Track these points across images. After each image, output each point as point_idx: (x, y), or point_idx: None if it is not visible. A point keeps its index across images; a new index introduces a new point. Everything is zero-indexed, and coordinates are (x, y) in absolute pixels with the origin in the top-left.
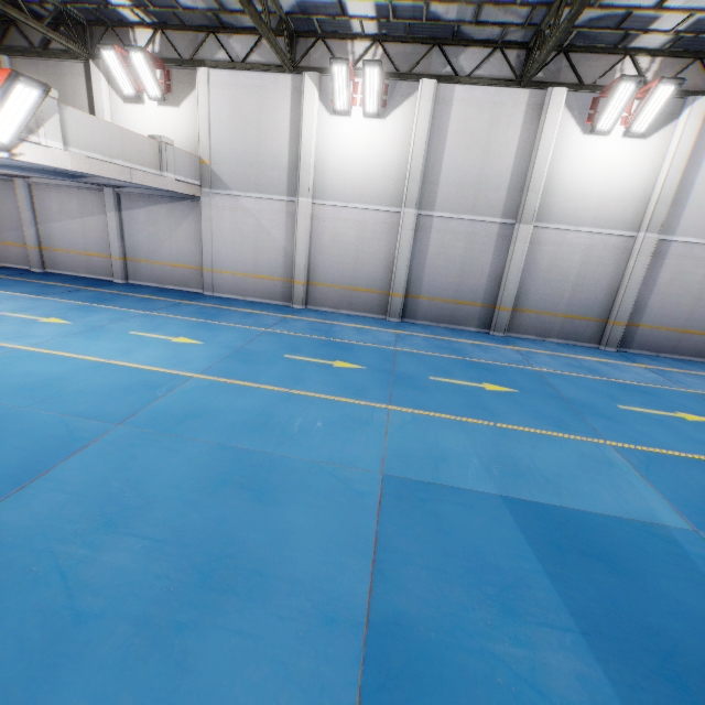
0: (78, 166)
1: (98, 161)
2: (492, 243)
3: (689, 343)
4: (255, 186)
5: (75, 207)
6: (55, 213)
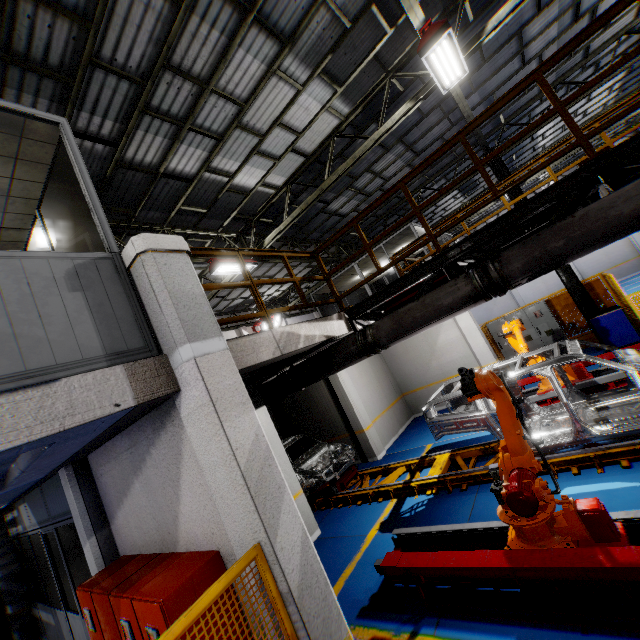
0: None
1: None
2: None
3: None
4: None
5: None
6: None
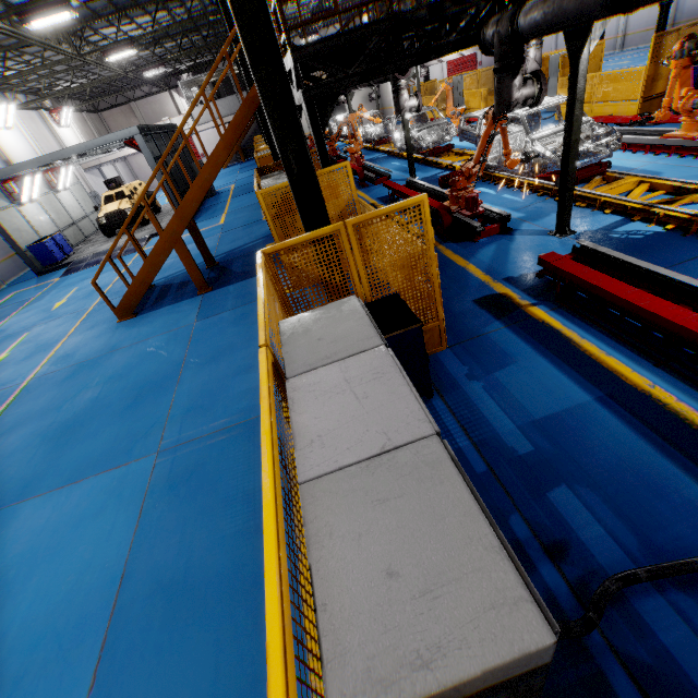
0: None
1: None
2: None
3: None
4: None
5: None
6: None
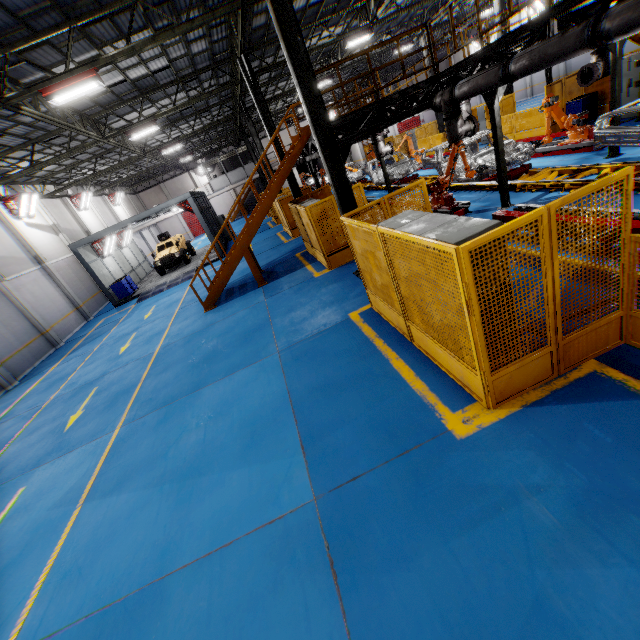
0: None
1: None
2: None
3: None
4: None
5: None
6: None
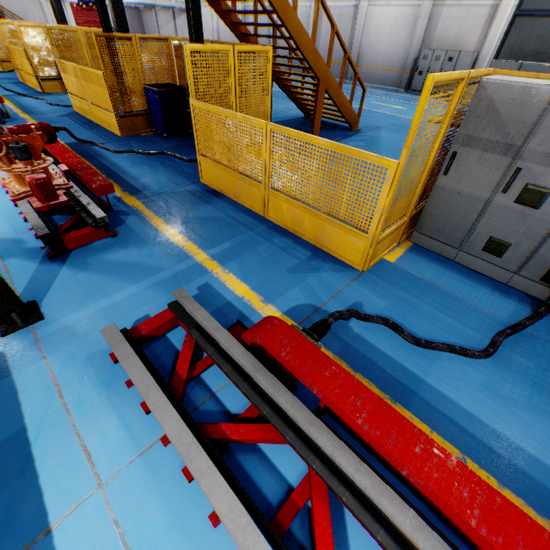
0: (138, 3)
1: (144, 0)
2: (267, 19)
3: (336, 70)
4: (202, 2)
5: (166, 21)
6: (162, 25)
